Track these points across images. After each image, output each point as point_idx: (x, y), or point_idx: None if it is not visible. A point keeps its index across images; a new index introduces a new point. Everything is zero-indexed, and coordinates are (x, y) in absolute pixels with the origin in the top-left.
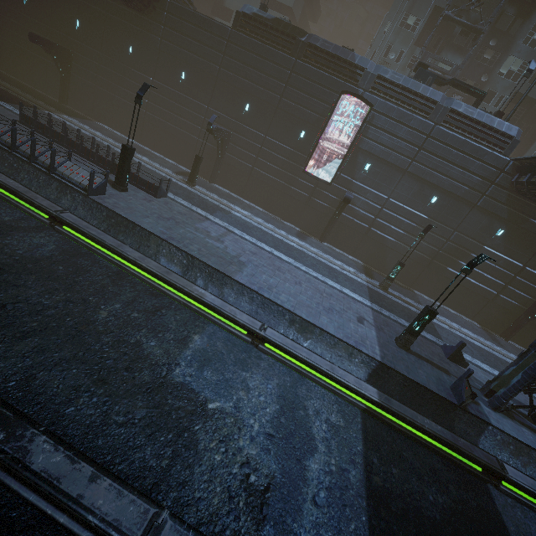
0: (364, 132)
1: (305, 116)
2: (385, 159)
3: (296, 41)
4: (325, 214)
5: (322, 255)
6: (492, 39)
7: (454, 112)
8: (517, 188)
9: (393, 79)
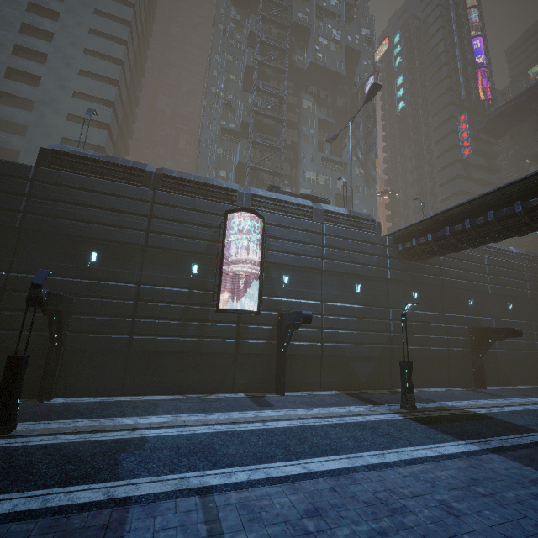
0: (266, 246)
1: (190, 246)
2: (299, 265)
3: (146, 173)
4: (266, 354)
5: (318, 411)
6: (285, 180)
7: (328, 212)
8: (408, 253)
9: (267, 196)
